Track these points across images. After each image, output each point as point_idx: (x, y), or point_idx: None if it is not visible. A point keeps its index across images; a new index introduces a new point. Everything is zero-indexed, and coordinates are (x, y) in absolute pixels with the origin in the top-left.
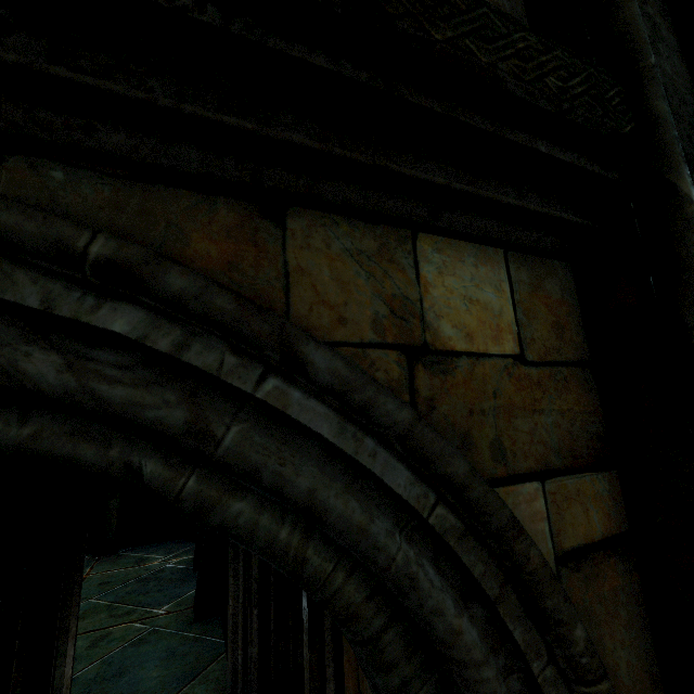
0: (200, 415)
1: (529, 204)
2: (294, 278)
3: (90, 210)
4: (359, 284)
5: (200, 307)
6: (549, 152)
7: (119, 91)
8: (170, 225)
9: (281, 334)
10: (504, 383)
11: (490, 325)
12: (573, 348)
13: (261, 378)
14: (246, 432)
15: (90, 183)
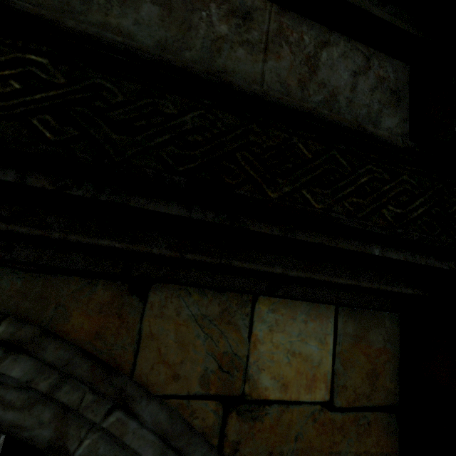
0: (62, 433)
1: (361, 281)
2: (144, 342)
3: (4, 299)
4: (197, 344)
5: (66, 371)
6: (382, 253)
7: (24, 232)
8: (59, 305)
9: (121, 395)
10: (308, 427)
11: (307, 375)
12: (383, 394)
13: (109, 412)
14: (95, 444)
15: (9, 278)
